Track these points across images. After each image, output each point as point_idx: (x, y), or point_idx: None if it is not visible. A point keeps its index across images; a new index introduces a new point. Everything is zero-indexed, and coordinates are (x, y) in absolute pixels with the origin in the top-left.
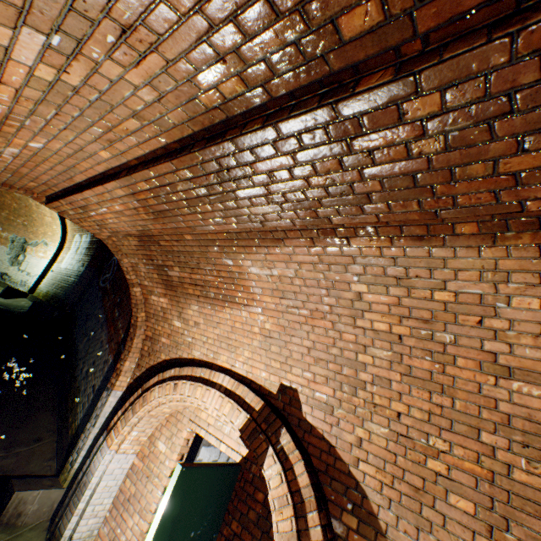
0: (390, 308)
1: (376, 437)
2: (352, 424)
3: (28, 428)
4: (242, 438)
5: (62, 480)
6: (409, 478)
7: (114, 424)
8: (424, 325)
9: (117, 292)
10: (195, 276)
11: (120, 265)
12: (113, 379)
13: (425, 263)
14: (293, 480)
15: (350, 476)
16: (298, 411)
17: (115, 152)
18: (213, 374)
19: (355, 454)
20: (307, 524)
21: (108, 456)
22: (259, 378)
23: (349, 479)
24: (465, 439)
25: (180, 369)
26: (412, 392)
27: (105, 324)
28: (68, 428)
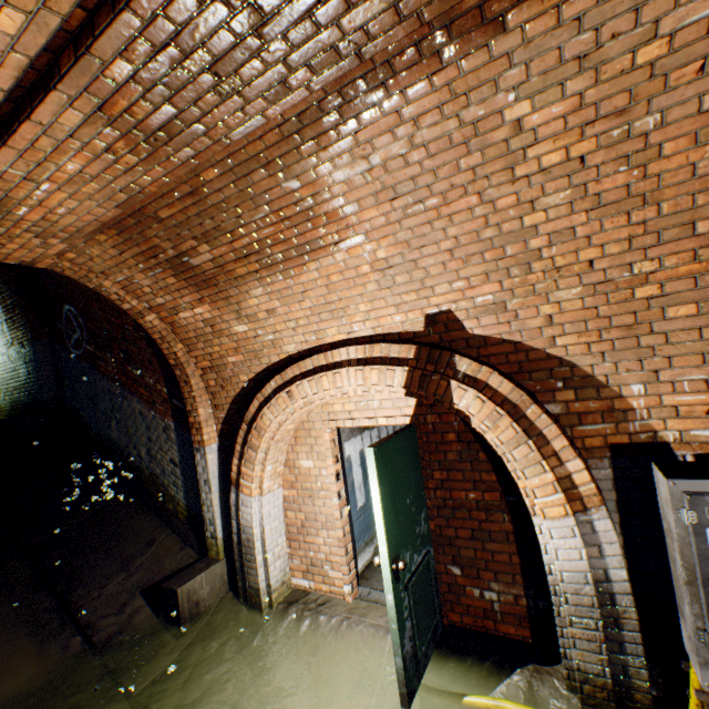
0: (566, 122)
1: (568, 304)
2: (534, 308)
3: (128, 540)
4: (409, 395)
5: (214, 556)
6: (617, 321)
7: (238, 475)
8: (618, 121)
9: (111, 347)
10: (240, 244)
11: (86, 312)
12: (196, 437)
13: (630, 0)
14: (494, 395)
15: (549, 359)
16: (461, 332)
17: (31, 2)
18: (330, 355)
19: (548, 335)
20: (529, 421)
21: (255, 504)
22: (393, 326)
23: (550, 362)
24: (677, 245)
25: (281, 376)
26: (604, 227)
27: (126, 393)
28: (175, 515)
